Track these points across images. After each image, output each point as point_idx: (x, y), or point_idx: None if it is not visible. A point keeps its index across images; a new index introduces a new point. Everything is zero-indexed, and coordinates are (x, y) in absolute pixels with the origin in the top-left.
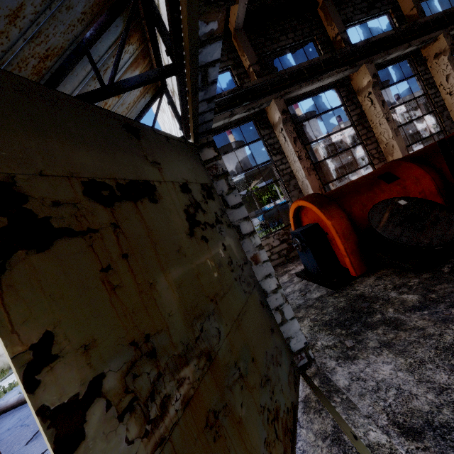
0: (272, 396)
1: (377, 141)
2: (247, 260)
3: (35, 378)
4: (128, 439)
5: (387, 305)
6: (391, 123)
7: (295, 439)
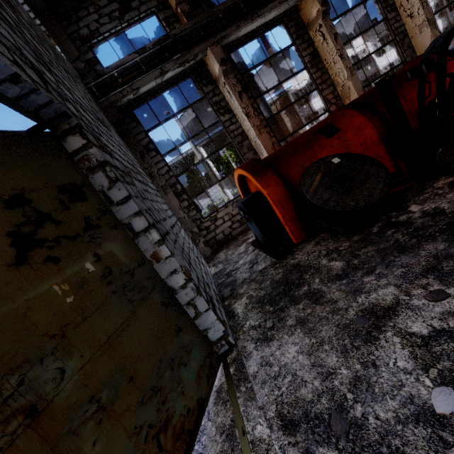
0: (160, 408)
1: (334, 84)
2: (145, 260)
3: None
4: None
5: (316, 275)
6: (346, 60)
7: (195, 437)
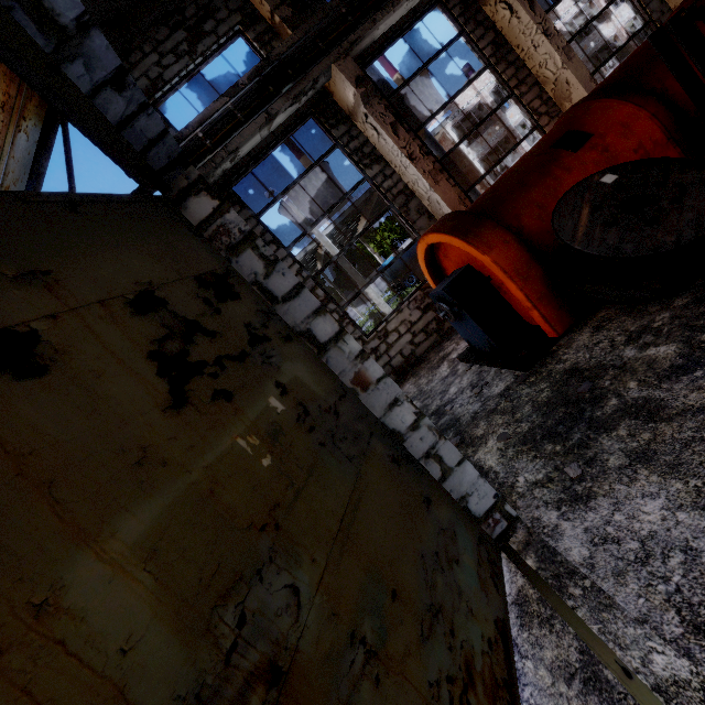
0: (451, 643)
1: (538, 82)
2: (345, 390)
3: None
4: None
5: (624, 376)
6: (555, 37)
7: (516, 692)
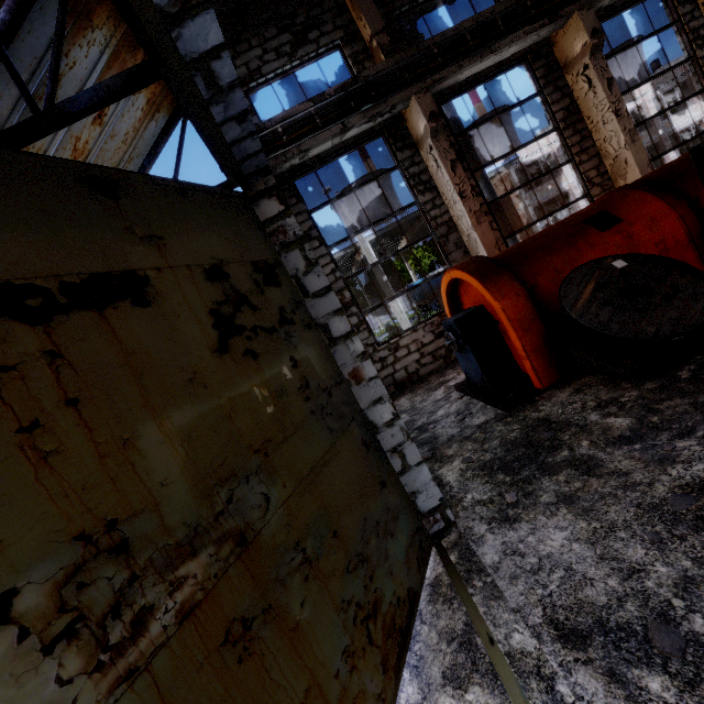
0: (368, 584)
1: (600, 154)
2: (342, 379)
3: None
4: (61, 678)
5: (581, 435)
6: (624, 119)
7: (408, 641)
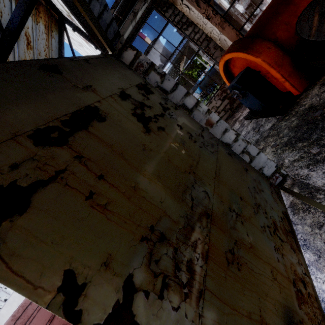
0: (266, 216)
1: None
2: (203, 128)
3: (75, 310)
4: (174, 308)
5: None
6: None
7: (295, 235)
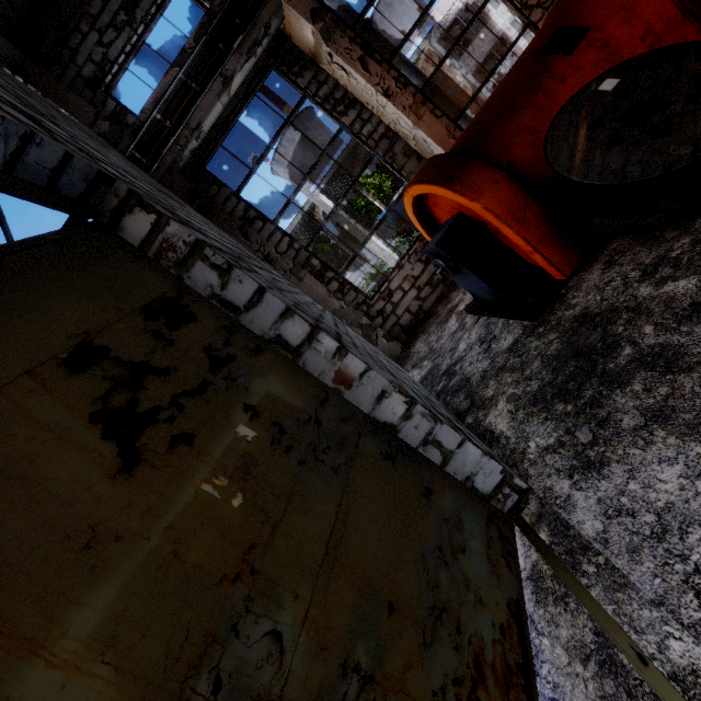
0: (457, 642)
1: None
2: (326, 391)
3: None
4: None
5: (639, 320)
6: None
7: (532, 674)
